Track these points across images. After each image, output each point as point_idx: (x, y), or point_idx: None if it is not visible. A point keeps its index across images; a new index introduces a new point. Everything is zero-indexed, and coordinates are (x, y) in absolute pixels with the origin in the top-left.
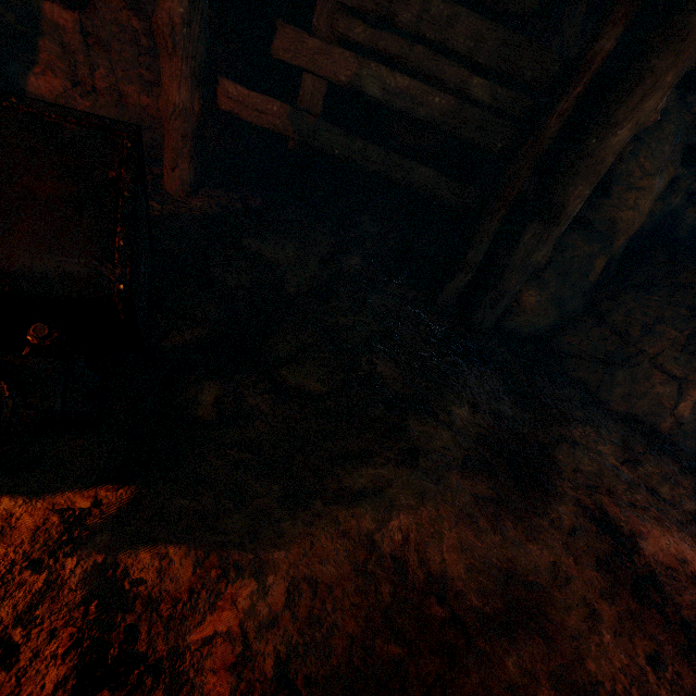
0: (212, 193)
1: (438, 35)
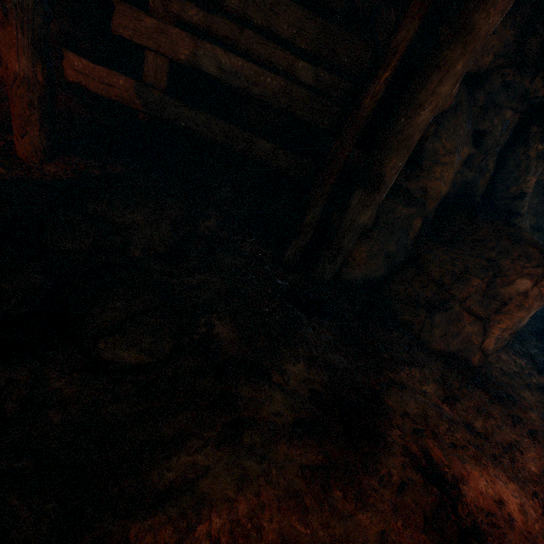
0: (71, 159)
1: (264, 21)
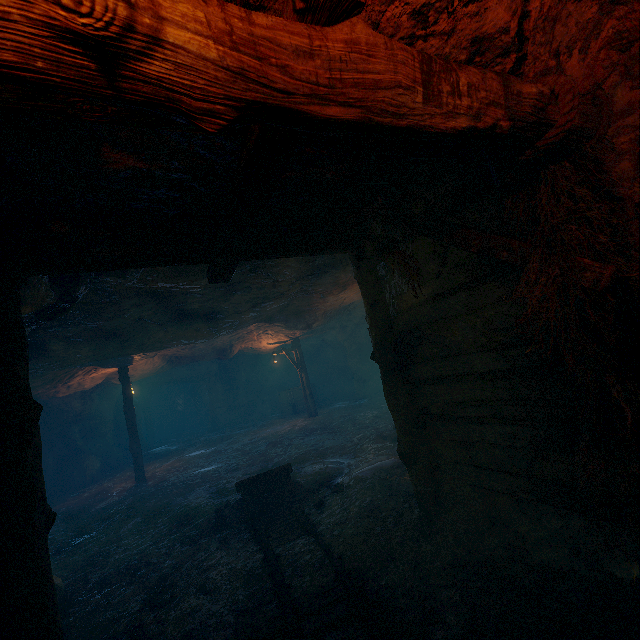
0: None
1: None
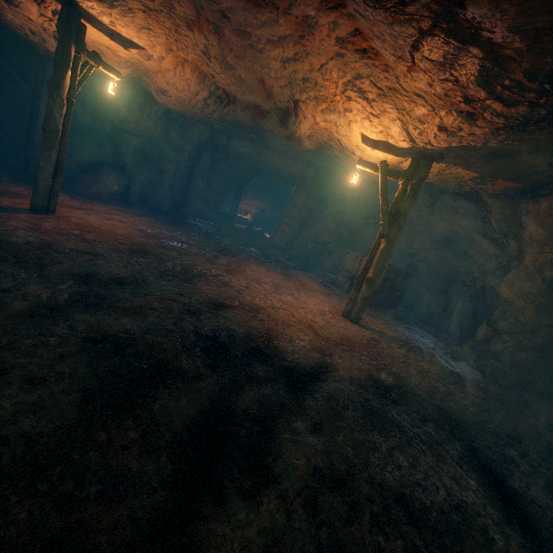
0: None
1: None
